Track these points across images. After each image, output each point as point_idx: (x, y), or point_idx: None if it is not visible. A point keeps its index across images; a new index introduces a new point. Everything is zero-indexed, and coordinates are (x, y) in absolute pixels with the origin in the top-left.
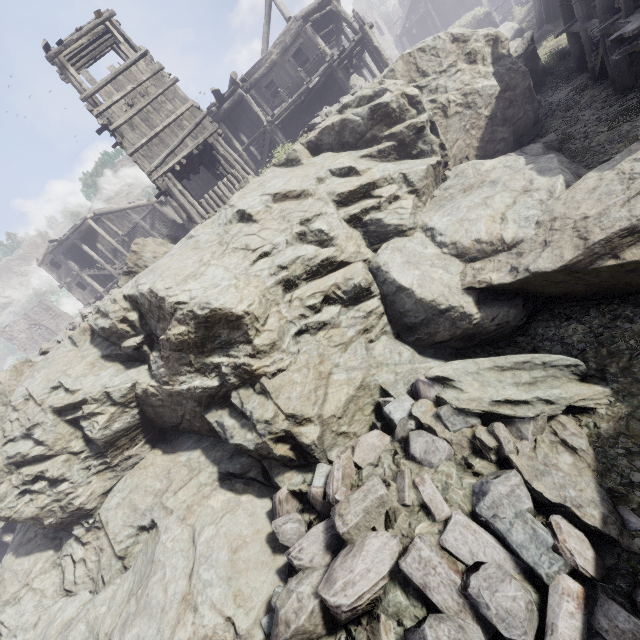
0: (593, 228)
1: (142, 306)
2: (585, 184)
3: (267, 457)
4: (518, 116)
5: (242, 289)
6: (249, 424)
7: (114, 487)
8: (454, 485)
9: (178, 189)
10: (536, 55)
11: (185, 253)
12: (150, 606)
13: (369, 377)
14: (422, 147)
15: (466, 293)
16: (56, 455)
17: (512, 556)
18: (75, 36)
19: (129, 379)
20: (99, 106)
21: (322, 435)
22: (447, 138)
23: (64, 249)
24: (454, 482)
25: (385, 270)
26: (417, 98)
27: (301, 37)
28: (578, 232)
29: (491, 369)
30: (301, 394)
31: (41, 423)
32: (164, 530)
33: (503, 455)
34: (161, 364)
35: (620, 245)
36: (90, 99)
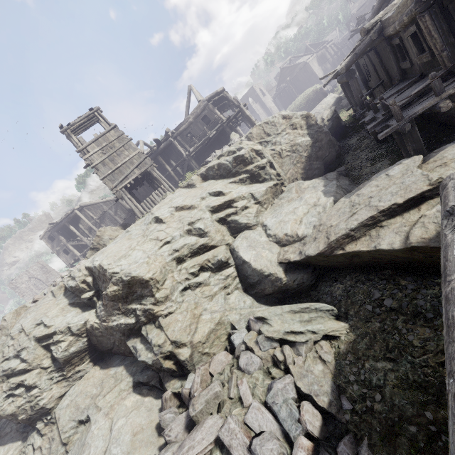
0: (332, 233)
1: (95, 273)
2: (337, 205)
3: (162, 370)
4: (325, 155)
5: (151, 264)
6: (150, 347)
7: (67, 393)
8: (259, 385)
9: (128, 197)
10: (338, 119)
11: (123, 242)
12: None
13: (224, 317)
14: (265, 176)
15: (279, 265)
16: (33, 369)
17: (280, 427)
18: (77, 120)
19: (83, 318)
20: (86, 154)
21: (192, 354)
22: (283, 169)
23: (58, 228)
24: (259, 383)
25: (237, 250)
26: (260, 151)
27: (206, 109)
28: (327, 234)
29: (289, 312)
30: (181, 328)
31: (27, 347)
32: (94, 422)
33: (287, 365)
34: (102, 309)
35: (344, 243)
36: (82, 151)
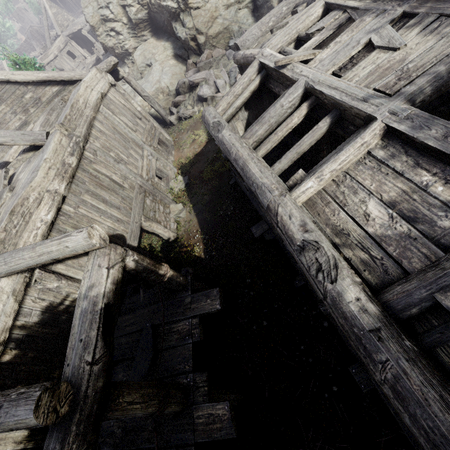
0: None
1: None
2: None
3: (189, 49)
4: None
5: None
6: (184, 30)
7: (138, 48)
8: (230, 65)
9: None
10: None
11: None
12: (149, 81)
13: (230, 26)
14: None
15: None
16: (118, 22)
17: (229, 80)
18: None
19: None
20: None
21: (205, 42)
22: None
23: None
24: (230, 64)
25: None
26: None
27: None
28: None
29: None
30: (202, 21)
31: (112, 3)
32: (154, 66)
33: None
34: None
35: None
36: None
